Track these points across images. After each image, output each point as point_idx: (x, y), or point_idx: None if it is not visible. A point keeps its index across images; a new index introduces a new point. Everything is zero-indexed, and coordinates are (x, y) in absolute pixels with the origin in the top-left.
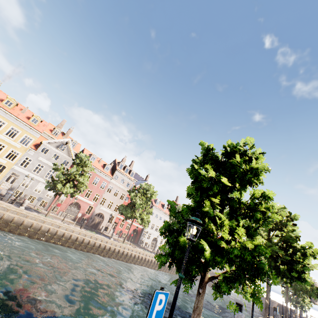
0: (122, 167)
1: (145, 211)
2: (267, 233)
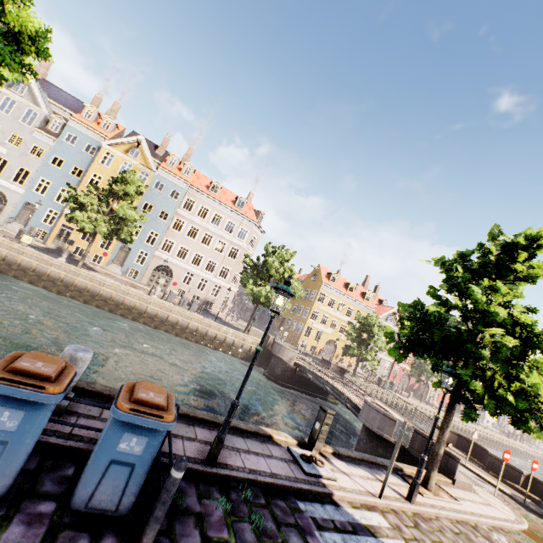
0: None
1: None
2: None
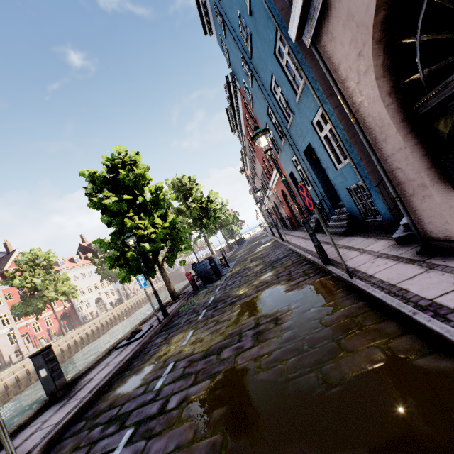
0: None
1: (59, 283)
2: (185, 204)
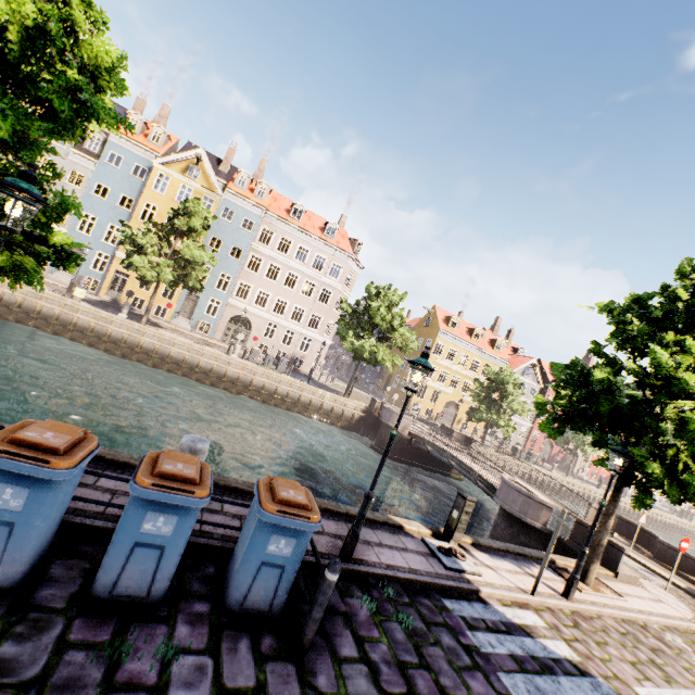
0: None
1: None
2: None
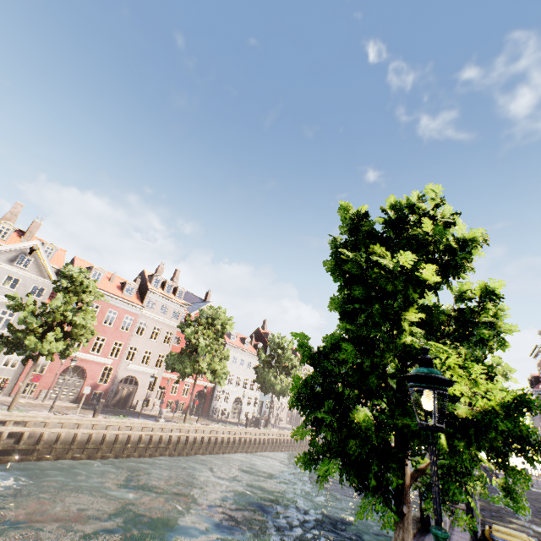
0: (160, 284)
1: (217, 357)
2: None
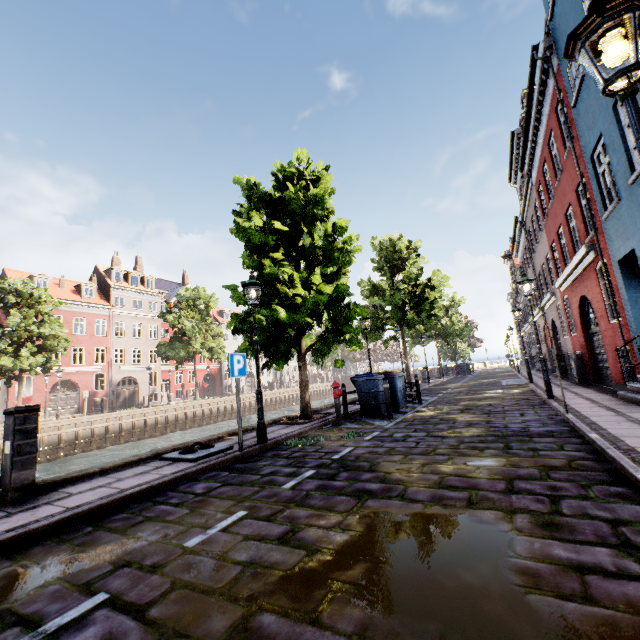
0: (122, 277)
1: (209, 336)
2: (390, 282)
